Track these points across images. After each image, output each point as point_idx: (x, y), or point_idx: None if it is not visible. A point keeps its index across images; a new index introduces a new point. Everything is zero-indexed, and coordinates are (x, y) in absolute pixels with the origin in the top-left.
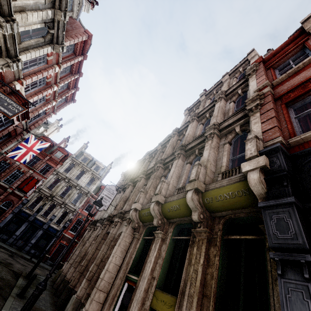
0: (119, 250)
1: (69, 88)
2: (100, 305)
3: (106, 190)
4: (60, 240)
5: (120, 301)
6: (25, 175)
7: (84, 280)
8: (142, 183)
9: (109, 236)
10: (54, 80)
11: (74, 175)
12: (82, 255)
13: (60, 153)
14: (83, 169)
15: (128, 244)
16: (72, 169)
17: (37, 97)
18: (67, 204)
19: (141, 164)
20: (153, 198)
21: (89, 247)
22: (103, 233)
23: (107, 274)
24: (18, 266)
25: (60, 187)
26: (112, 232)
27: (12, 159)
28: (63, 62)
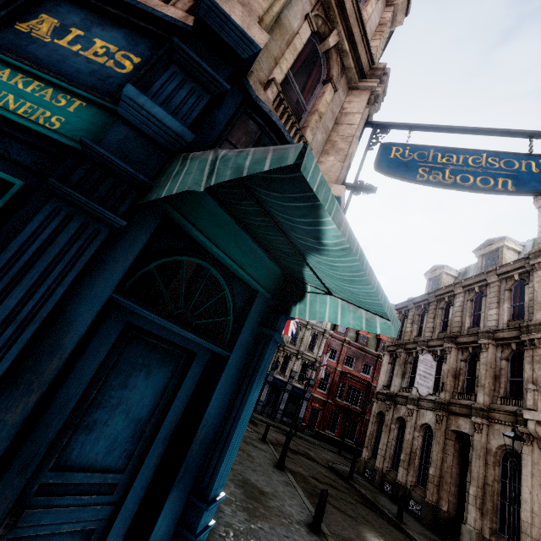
0: (536, 485)
1: None
2: None
3: (420, 363)
4: (310, 402)
5: None
6: None
7: (472, 508)
8: (492, 355)
9: (478, 447)
10: None
11: None
12: (408, 452)
13: None
14: None
15: None
16: None
17: None
18: (304, 353)
19: (443, 299)
20: None
21: (413, 441)
22: (443, 430)
23: (536, 519)
24: (311, 453)
25: None
26: (480, 440)
27: None
28: None
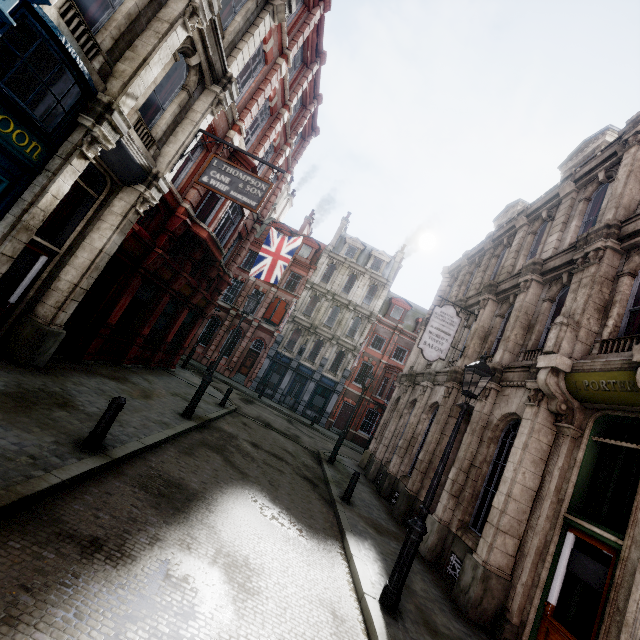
0: (527, 460)
1: (305, 104)
2: (509, 558)
3: (435, 317)
4: (343, 397)
5: (563, 567)
6: (268, 297)
7: (445, 495)
8: (533, 297)
9: (475, 419)
10: (280, 98)
11: (339, 286)
12: (409, 437)
13: (306, 248)
14: (353, 272)
15: (546, 446)
16: (333, 275)
17: (263, 150)
18: (340, 338)
19: (501, 243)
20: (638, 349)
21: (417, 425)
22: (448, 406)
23: (512, 505)
24: (306, 439)
25: (322, 310)
26: (481, 410)
27: (243, 273)
28: (290, 43)
